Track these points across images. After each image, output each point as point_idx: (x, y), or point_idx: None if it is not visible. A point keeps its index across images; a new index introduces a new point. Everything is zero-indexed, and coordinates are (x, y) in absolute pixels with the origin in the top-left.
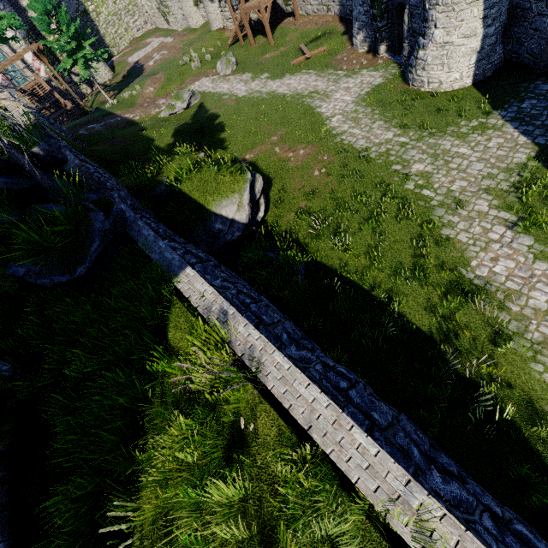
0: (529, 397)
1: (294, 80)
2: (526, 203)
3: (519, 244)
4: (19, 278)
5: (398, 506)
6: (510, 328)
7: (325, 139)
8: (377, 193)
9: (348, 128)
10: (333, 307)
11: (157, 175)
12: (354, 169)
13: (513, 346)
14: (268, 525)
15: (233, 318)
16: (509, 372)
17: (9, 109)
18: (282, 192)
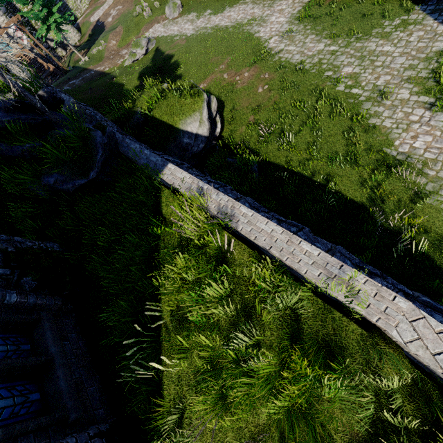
0: (442, 238)
1: (233, 11)
2: (442, 85)
3: (436, 121)
4: (50, 188)
5: (335, 281)
6: (427, 188)
7: (265, 60)
8: (312, 99)
9: (285, 47)
10: (283, 194)
11: (133, 108)
12: (291, 82)
13: (429, 202)
14: (248, 306)
15: (207, 191)
16: (425, 221)
17: (12, 68)
18: (234, 111)
